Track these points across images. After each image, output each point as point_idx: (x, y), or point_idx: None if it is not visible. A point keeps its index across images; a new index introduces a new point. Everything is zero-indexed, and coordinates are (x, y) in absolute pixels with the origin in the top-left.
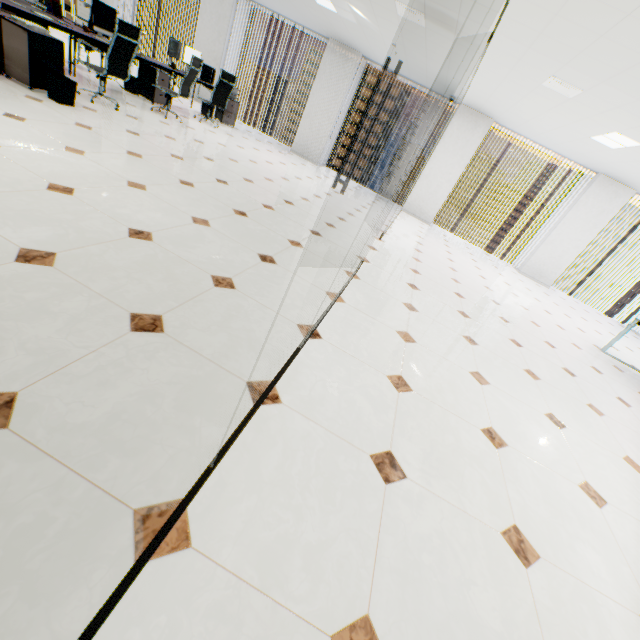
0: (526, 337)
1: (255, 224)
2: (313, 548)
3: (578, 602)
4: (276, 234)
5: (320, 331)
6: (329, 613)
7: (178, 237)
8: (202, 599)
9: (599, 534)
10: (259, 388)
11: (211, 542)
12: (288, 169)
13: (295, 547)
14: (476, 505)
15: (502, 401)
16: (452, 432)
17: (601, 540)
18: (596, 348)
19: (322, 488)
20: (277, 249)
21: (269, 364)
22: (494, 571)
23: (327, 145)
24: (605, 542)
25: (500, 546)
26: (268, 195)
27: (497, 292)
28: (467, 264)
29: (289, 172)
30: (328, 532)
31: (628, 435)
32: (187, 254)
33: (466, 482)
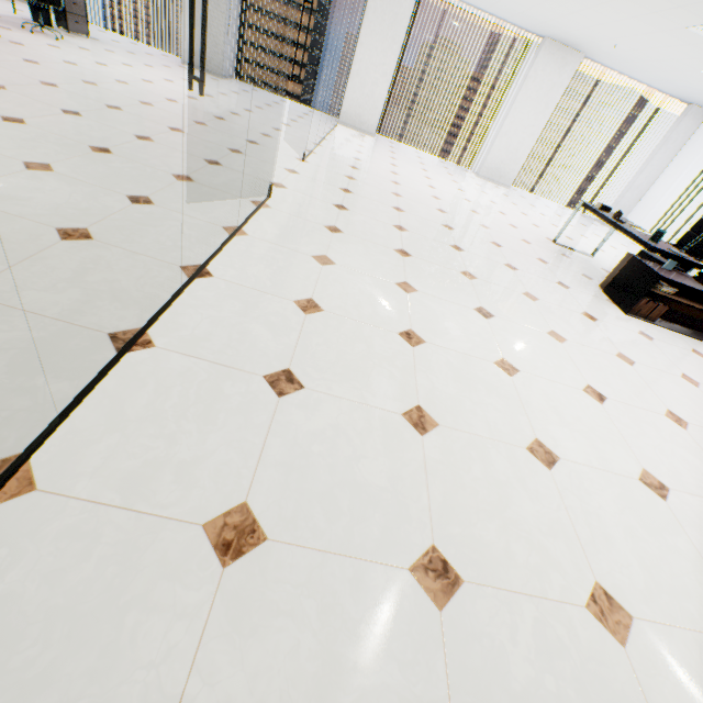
0: (471, 241)
1: (123, 161)
2: (188, 464)
3: (469, 451)
4: (155, 170)
5: (211, 269)
6: (202, 509)
7: (3, 189)
8: (52, 527)
9: (504, 397)
10: (125, 337)
11: (62, 482)
12: (177, 87)
13: (166, 467)
14: (380, 397)
15: (428, 305)
16: (364, 341)
17: (505, 401)
18: (548, 241)
19: (202, 414)
20: (156, 187)
21: (140, 312)
22: (388, 444)
23: (227, 47)
24: (509, 402)
25: (399, 424)
26: (144, 123)
27: (446, 200)
28: (415, 175)
29: (178, 91)
30: (206, 448)
31: (559, 313)
32: (18, 208)
33: (372, 380)
